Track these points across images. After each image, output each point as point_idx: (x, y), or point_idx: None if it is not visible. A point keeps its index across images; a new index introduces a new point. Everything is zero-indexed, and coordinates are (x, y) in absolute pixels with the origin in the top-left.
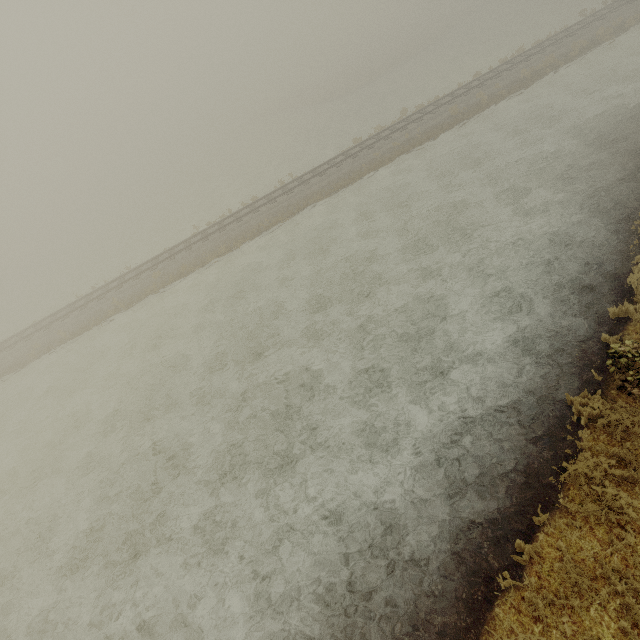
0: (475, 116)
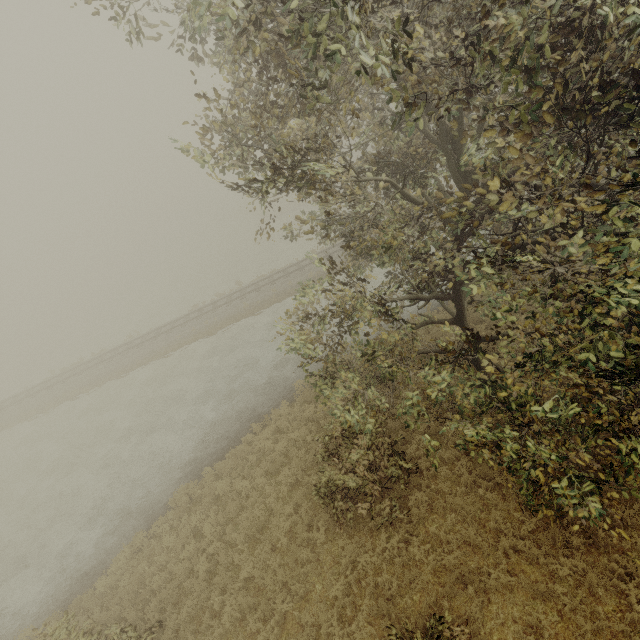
0: (263, 311)
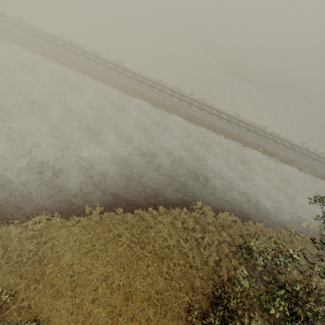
0: (195, 124)
